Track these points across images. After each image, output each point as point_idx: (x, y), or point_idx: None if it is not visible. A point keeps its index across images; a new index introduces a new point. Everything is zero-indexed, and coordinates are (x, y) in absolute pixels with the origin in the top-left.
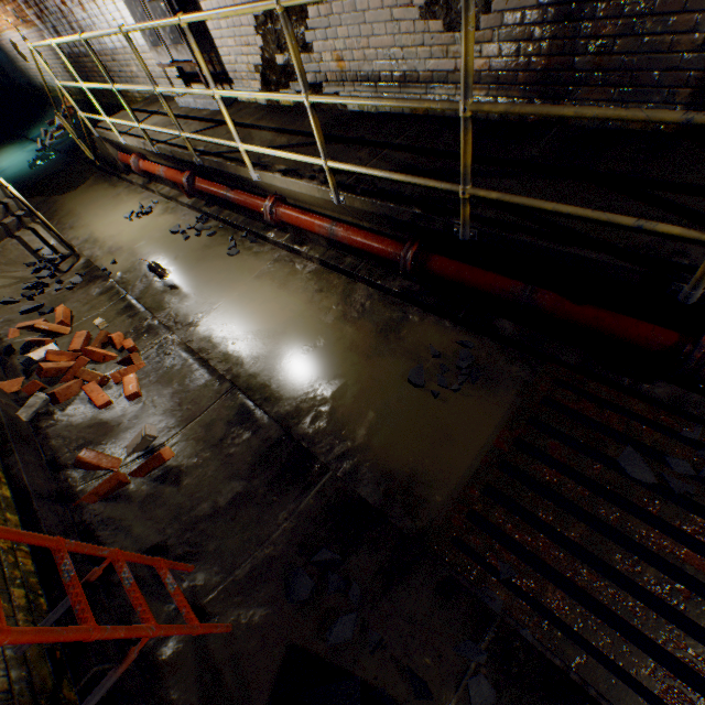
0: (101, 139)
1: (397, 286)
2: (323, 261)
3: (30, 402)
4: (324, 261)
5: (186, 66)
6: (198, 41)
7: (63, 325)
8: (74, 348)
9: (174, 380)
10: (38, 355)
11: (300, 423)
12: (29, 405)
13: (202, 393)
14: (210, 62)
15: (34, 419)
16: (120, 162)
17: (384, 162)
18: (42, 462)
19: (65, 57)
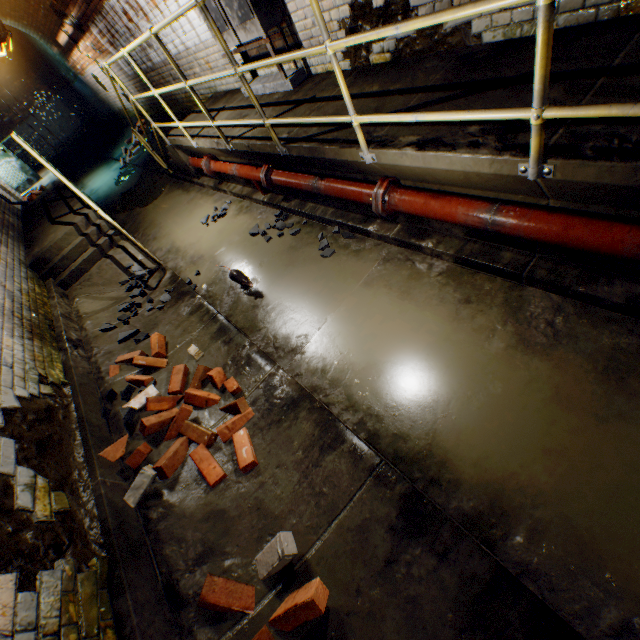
0: (173, 147)
1: (619, 295)
2: (461, 258)
3: (136, 482)
4: (464, 258)
5: (255, 46)
6: (268, 11)
7: (158, 356)
8: (173, 389)
9: (294, 441)
10: (138, 401)
11: (507, 538)
12: (135, 486)
13: (337, 468)
14: (281, 34)
15: (142, 503)
16: (191, 167)
17: (613, 97)
18: (157, 588)
19: (136, 66)
